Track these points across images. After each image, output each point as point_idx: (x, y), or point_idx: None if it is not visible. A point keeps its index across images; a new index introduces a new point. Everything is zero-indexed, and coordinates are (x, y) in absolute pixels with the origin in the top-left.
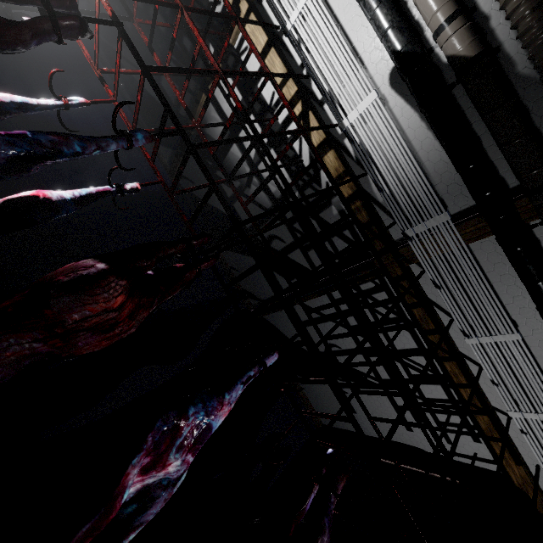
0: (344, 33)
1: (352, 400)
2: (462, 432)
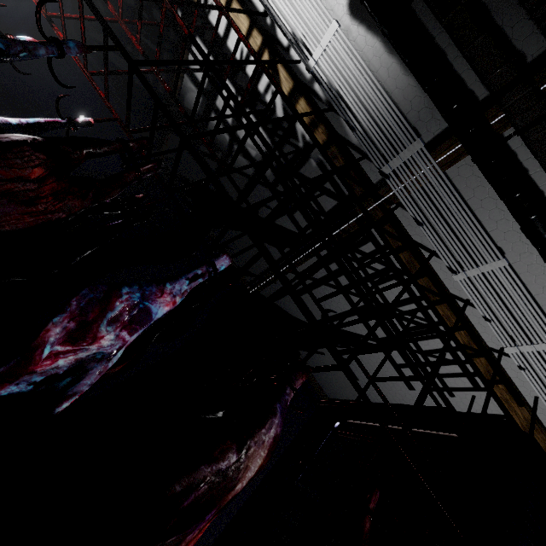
0: None
1: (353, 367)
2: (450, 362)
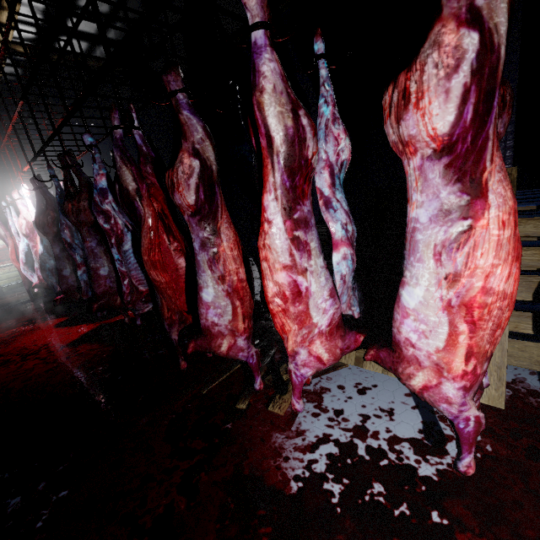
0: None
1: None
2: None
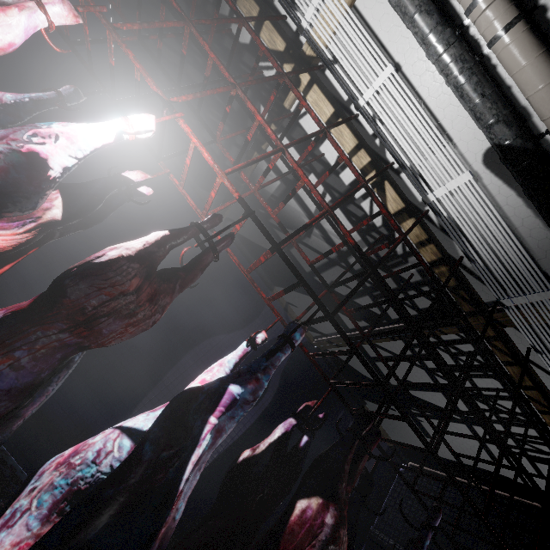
0: (427, 110)
1: (428, 428)
2: None
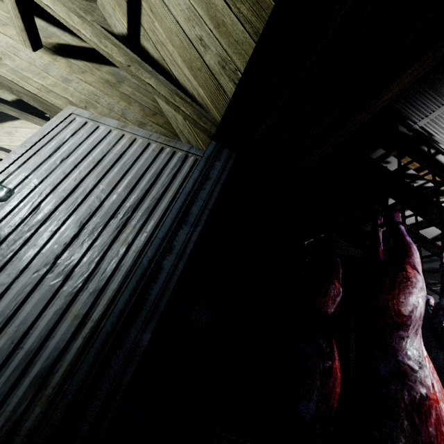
0: None
1: None
2: None
